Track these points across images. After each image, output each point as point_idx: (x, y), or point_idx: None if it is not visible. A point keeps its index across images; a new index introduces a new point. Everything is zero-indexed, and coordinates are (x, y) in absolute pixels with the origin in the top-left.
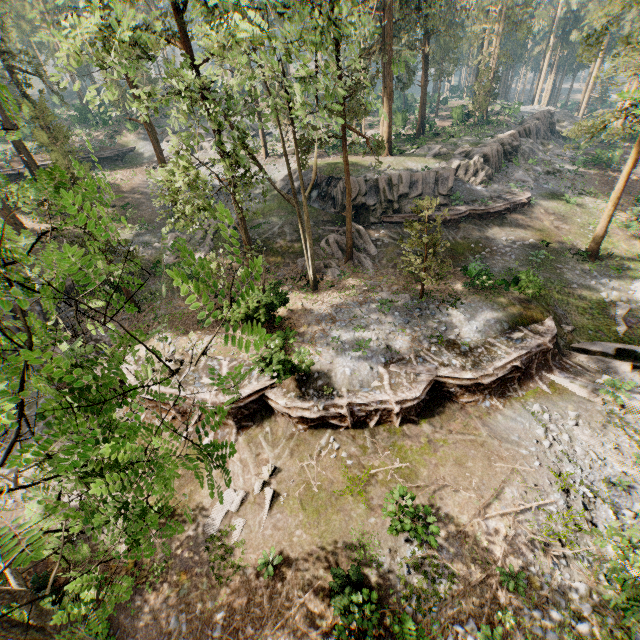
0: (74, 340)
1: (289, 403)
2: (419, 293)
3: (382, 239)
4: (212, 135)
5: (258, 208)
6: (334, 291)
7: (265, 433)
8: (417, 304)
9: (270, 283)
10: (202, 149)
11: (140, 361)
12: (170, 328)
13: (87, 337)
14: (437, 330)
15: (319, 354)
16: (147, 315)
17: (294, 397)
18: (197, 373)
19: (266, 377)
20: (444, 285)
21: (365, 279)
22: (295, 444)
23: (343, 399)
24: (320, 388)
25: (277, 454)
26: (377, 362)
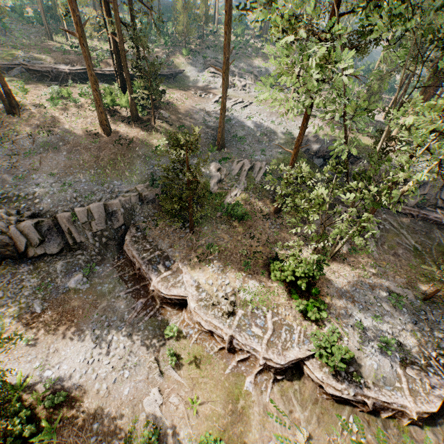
0: (144, 244)
1: (325, 379)
2: (421, 293)
3: (383, 223)
4: (242, 75)
5: (279, 158)
6: (347, 265)
7: (294, 389)
8: (421, 305)
9: (317, 260)
10: (234, 86)
11: (200, 288)
12: (219, 260)
13: (154, 245)
14: (442, 341)
15: (348, 337)
16: (199, 239)
17: (328, 373)
18: (247, 319)
19: (305, 345)
20: (442, 292)
21: (370, 260)
22: (320, 411)
23: (371, 392)
24: (349, 372)
25: (306, 417)
26: (394, 359)
